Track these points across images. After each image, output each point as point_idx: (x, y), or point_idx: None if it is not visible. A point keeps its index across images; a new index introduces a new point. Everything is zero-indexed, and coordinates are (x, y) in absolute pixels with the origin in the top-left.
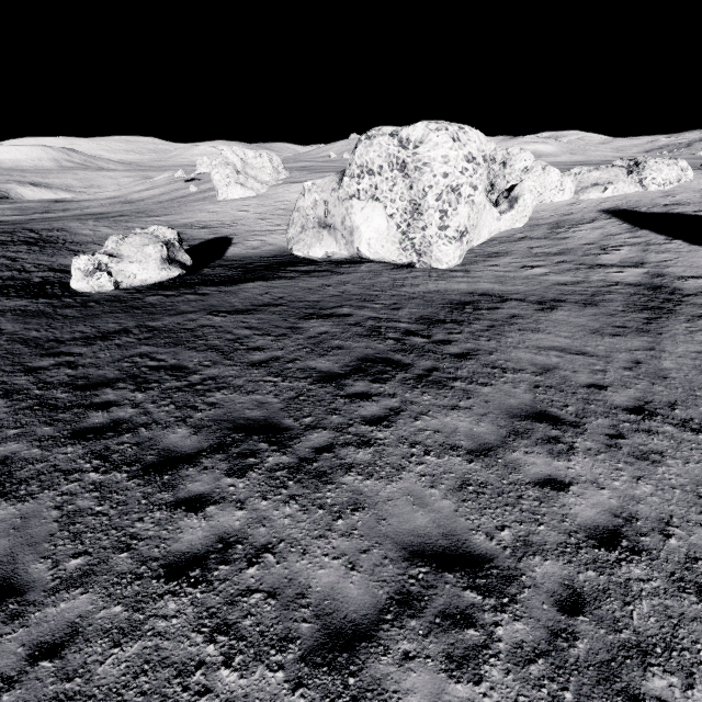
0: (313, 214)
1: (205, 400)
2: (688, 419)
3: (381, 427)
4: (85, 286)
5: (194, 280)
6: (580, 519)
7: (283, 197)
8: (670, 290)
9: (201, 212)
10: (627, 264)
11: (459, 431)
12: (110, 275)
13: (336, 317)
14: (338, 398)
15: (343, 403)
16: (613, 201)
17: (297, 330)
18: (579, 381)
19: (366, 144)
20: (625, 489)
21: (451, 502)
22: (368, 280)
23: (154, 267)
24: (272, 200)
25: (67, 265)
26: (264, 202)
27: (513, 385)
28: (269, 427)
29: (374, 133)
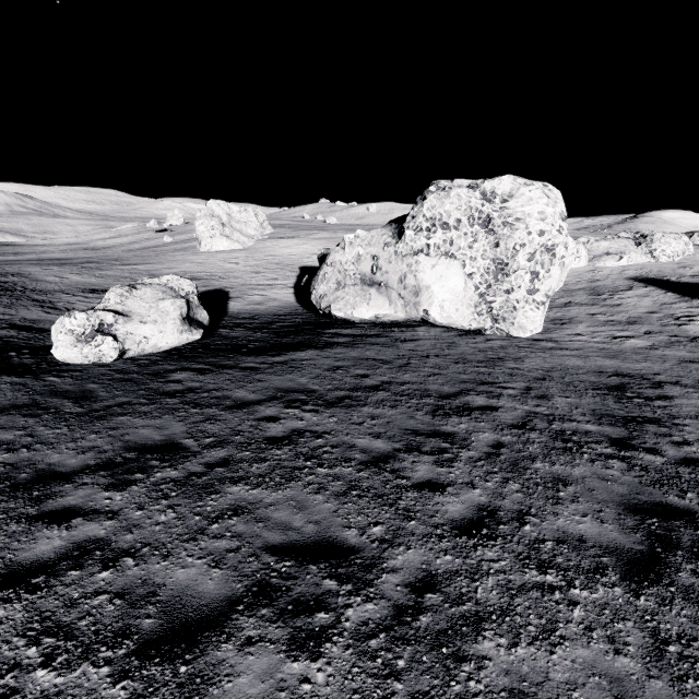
0: (353, 269)
1: (485, 682)
2: None
3: None
4: (74, 356)
5: (220, 345)
6: None
7: (273, 252)
8: None
9: (184, 262)
10: None
11: None
12: (115, 341)
13: (480, 412)
14: None
15: None
16: (634, 269)
17: (453, 440)
18: None
19: (440, 195)
20: None
21: None
22: (448, 350)
23: (172, 328)
24: (262, 253)
25: (33, 320)
26: (254, 255)
27: None
28: None
29: (447, 184)
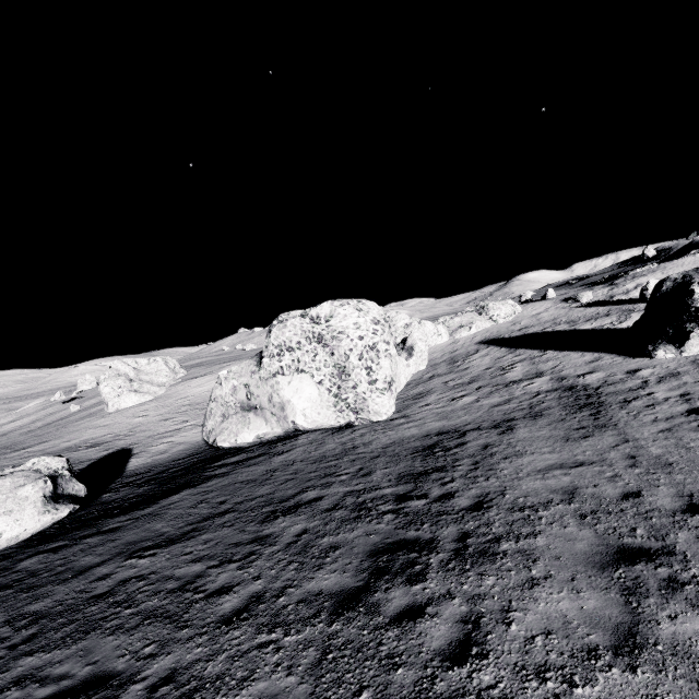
0: (233, 400)
1: None
2: None
3: (475, 660)
4: None
5: (92, 513)
6: None
7: (185, 394)
8: (581, 387)
9: (88, 429)
10: (531, 376)
11: (572, 620)
12: None
13: (305, 506)
14: (383, 632)
15: (395, 637)
16: (481, 334)
17: (266, 540)
18: (610, 494)
19: (280, 326)
20: None
21: None
22: (314, 451)
23: (32, 513)
24: (173, 398)
25: None
26: (165, 402)
27: (560, 524)
28: None
29: (285, 317)
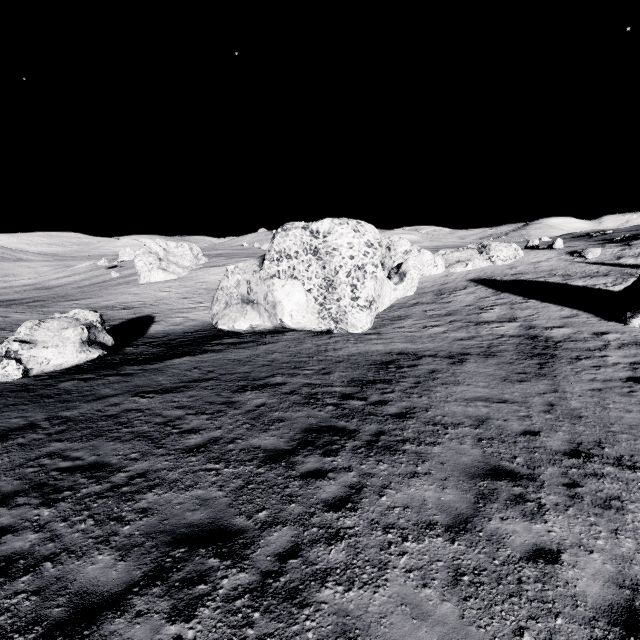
0: (236, 292)
1: (134, 506)
2: (619, 456)
3: (346, 511)
4: None
5: (116, 360)
6: (591, 598)
7: (203, 279)
8: (544, 338)
9: (123, 294)
10: (504, 320)
11: (428, 503)
12: (19, 363)
13: (270, 387)
14: (291, 481)
15: (298, 485)
16: (475, 273)
17: (233, 405)
18: (513, 429)
19: (283, 235)
20: (612, 548)
21: (452, 605)
22: (293, 347)
23: (71, 350)
24: (193, 281)
25: None
26: (186, 283)
27: (459, 441)
28: (217, 532)
29: (289, 226)
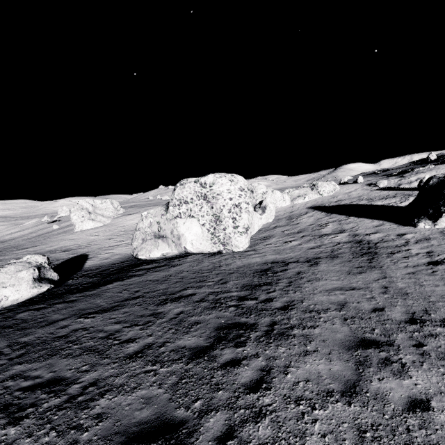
0: (149, 230)
1: (90, 413)
2: (442, 319)
3: (263, 391)
4: None
5: (61, 290)
6: None
7: (123, 224)
8: (366, 241)
9: (62, 240)
10: (337, 232)
11: (323, 375)
12: None
13: (184, 298)
14: (215, 371)
15: (221, 374)
16: (311, 202)
17: (159, 315)
18: (366, 308)
19: (181, 187)
20: None
21: None
22: (196, 266)
23: (26, 287)
24: (115, 226)
25: None
26: (110, 228)
27: (331, 322)
28: (164, 426)
29: (184, 181)
